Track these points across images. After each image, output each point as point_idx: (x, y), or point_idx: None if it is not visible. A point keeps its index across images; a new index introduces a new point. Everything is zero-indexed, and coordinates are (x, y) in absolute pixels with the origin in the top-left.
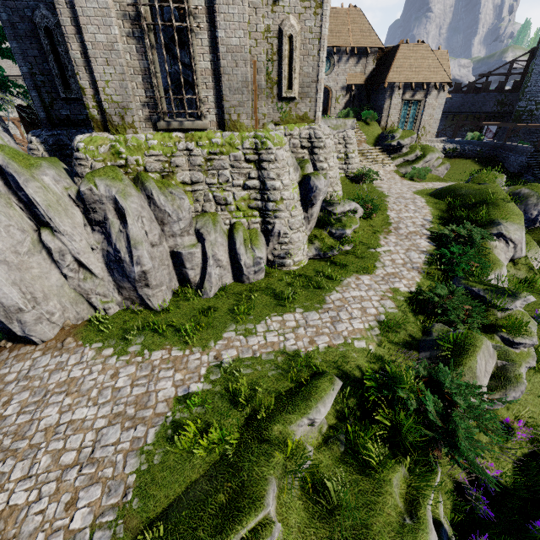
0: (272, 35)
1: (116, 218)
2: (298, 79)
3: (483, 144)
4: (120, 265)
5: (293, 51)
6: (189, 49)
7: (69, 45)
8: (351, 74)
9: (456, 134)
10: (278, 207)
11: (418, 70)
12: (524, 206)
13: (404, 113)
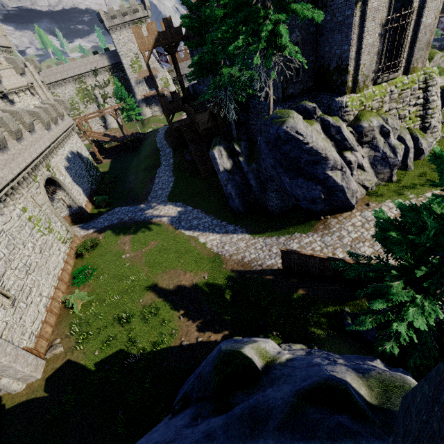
0: None
1: (380, 137)
2: None
3: None
4: (385, 160)
5: None
6: (401, 33)
7: (351, 49)
8: None
9: None
10: (434, 111)
11: None
12: None
13: None
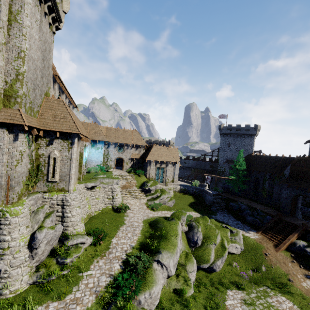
0: (45, 156)
1: None
2: (59, 173)
3: (196, 188)
4: None
5: (55, 163)
6: None
7: None
8: (133, 154)
9: (195, 177)
10: (5, 252)
11: (161, 156)
12: (192, 233)
13: (158, 172)
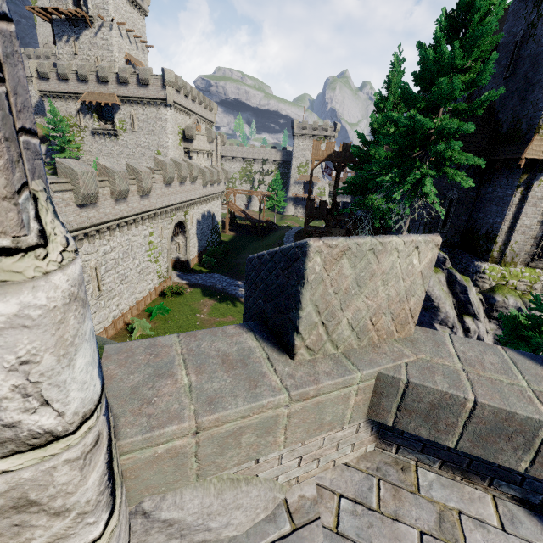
0: None
1: None
2: None
3: None
4: None
5: None
6: None
7: (503, 223)
8: None
9: None
10: None
11: None
12: None
13: None
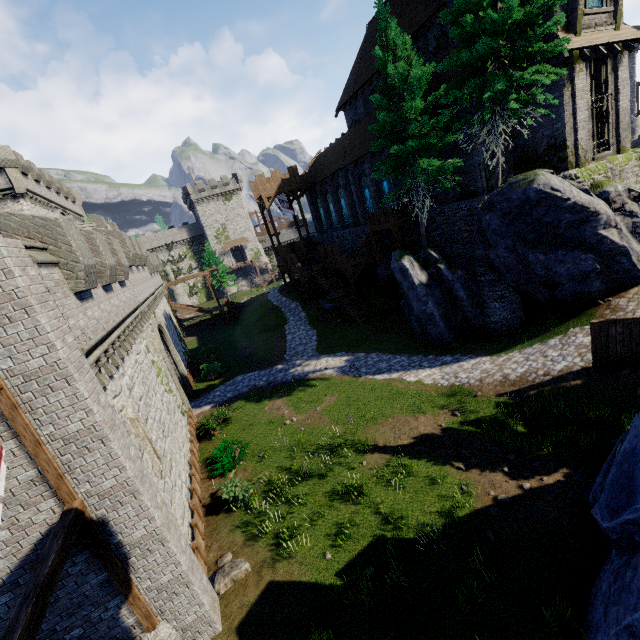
0: None
1: (631, 201)
2: None
3: None
4: None
5: None
6: (603, 115)
7: (566, 125)
8: None
9: None
10: None
11: None
12: None
13: None
